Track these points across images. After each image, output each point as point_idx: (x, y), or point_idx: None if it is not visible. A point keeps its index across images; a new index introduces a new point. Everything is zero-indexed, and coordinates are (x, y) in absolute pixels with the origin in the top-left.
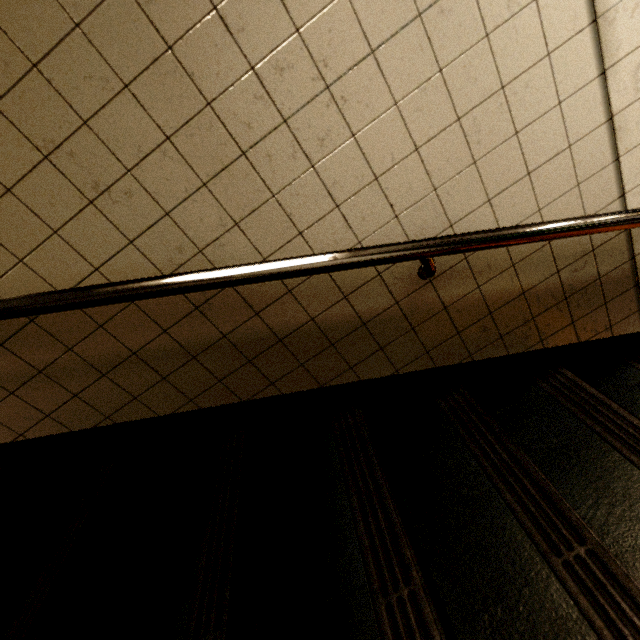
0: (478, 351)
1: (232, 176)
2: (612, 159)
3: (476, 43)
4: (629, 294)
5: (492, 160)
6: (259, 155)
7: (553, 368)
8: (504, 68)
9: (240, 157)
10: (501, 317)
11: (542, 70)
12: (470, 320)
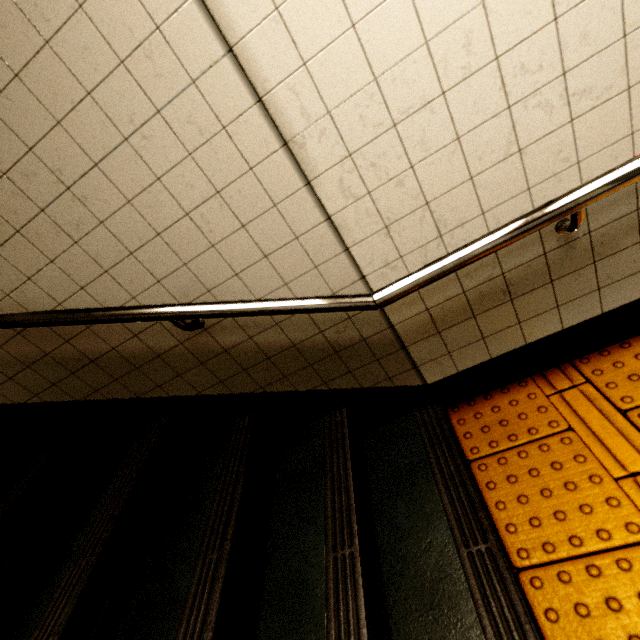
0: (268, 385)
1: (15, 246)
2: (342, 249)
3: (183, 160)
4: (399, 355)
5: (228, 245)
6: (30, 233)
7: (340, 406)
8: (214, 178)
9: (16, 234)
10: (280, 362)
11: (250, 180)
12: (252, 361)
